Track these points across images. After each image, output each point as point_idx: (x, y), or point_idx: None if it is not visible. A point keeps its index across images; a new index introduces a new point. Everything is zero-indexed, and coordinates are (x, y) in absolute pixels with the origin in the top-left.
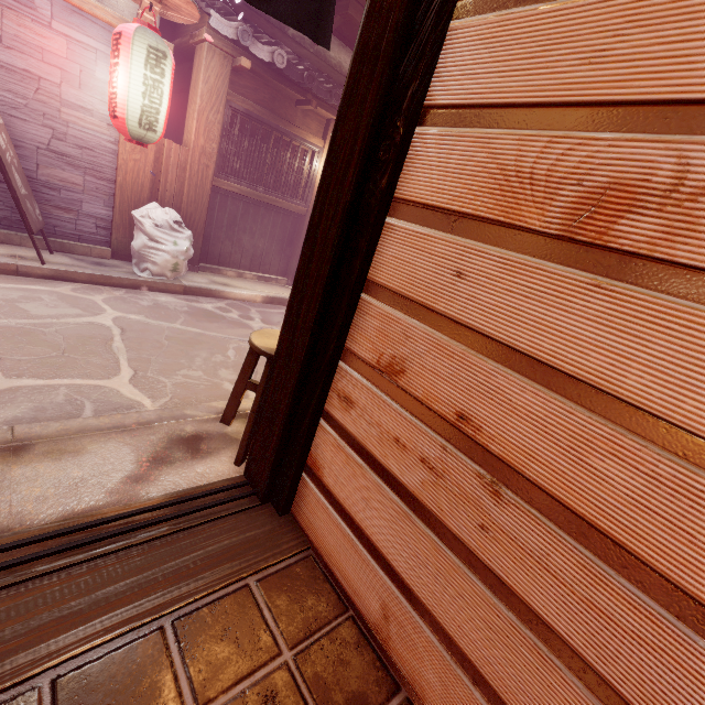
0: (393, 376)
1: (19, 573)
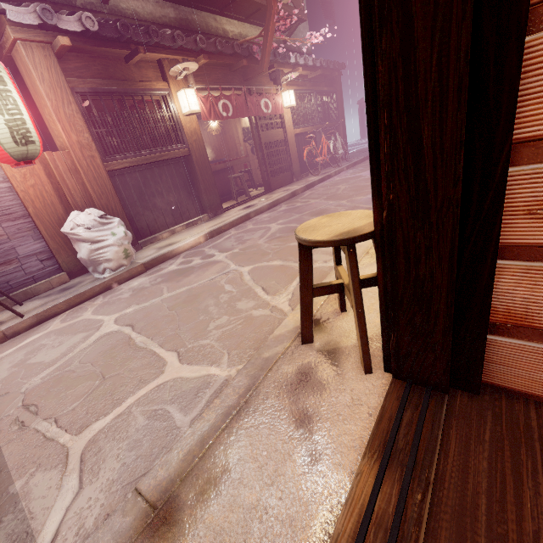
0: None
1: None
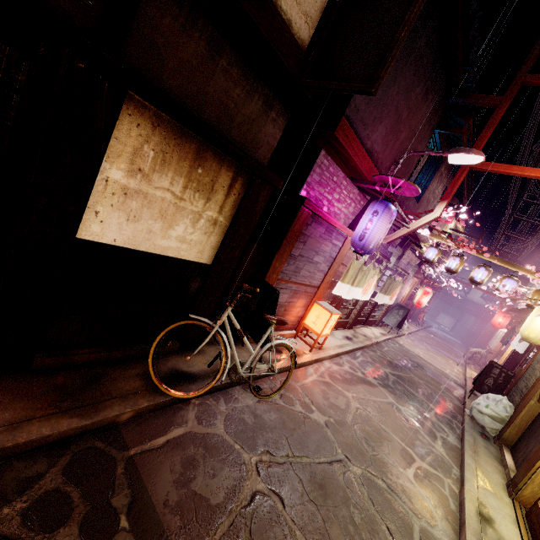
0: None
1: None
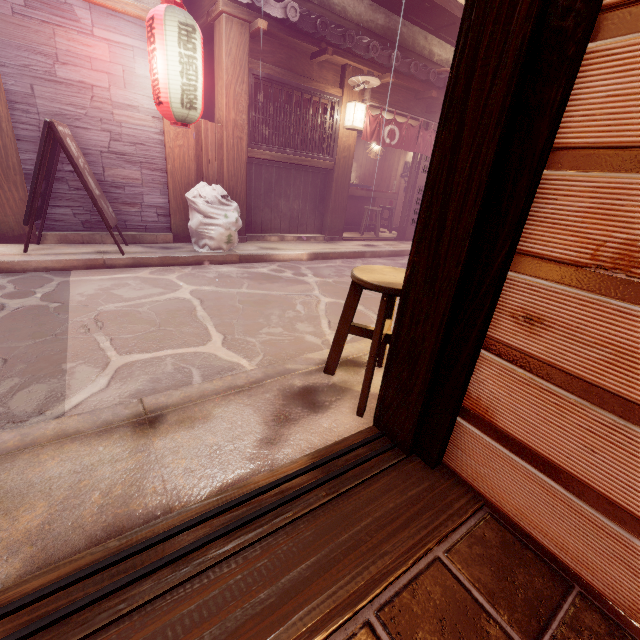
0: (634, 269)
1: (196, 561)
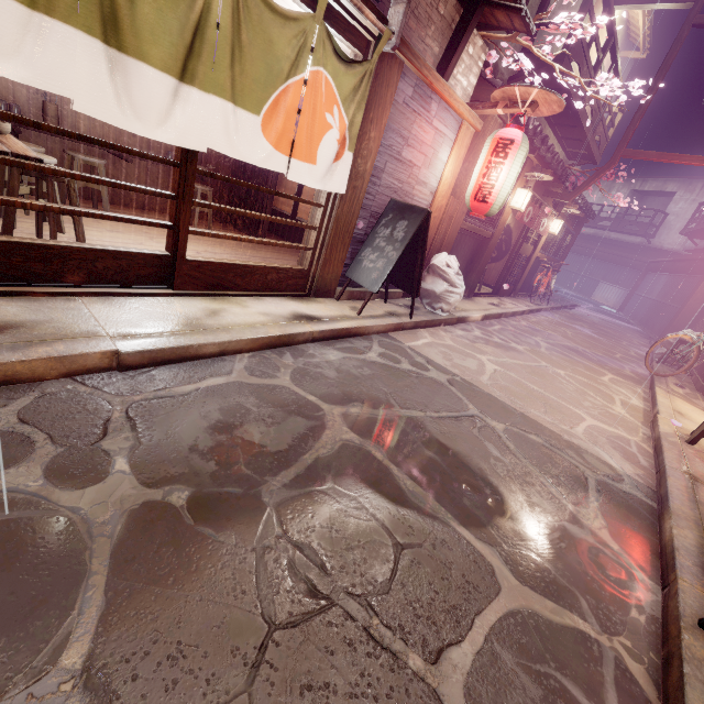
0: None
1: None
